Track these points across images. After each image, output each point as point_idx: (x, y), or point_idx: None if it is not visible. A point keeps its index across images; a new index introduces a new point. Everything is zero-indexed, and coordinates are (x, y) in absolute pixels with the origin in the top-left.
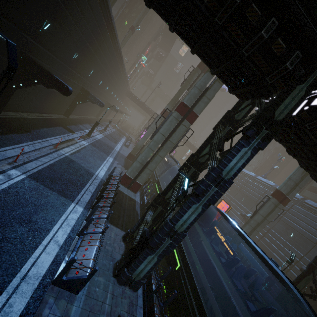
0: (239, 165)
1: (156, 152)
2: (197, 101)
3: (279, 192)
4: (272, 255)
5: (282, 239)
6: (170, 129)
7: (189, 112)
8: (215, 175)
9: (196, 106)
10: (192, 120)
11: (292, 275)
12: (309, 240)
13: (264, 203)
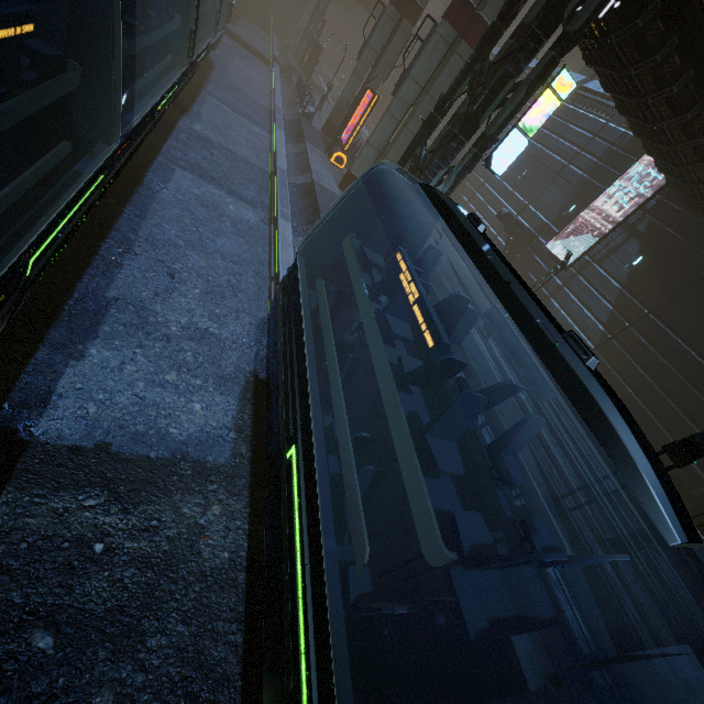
0: None
1: None
2: None
3: None
4: None
5: (504, 188)
6: None
7: None
8: None
9: None
10: None
11: (497, 245)
12: (551, 171)
13: (422, 45)
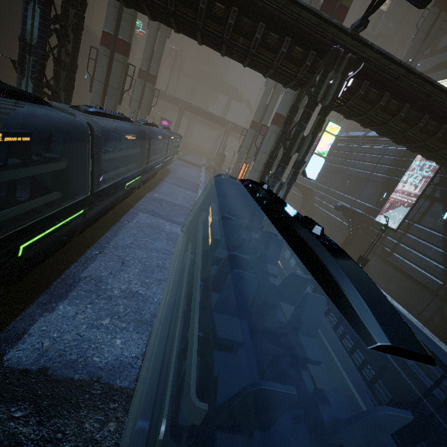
0: (37, 25)
1: (101, 105)
2: (117, 22)
3: (276, 115)
4: (328, 216)
5: (338, 194)
6: (104, 71)
7: (114, 41)
8: (20, 42)
9: (120, 30)
10: (124, 50)
11: (344, 226)
12: (363, 179)
13: (263, 137)
